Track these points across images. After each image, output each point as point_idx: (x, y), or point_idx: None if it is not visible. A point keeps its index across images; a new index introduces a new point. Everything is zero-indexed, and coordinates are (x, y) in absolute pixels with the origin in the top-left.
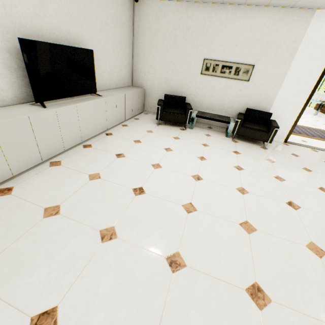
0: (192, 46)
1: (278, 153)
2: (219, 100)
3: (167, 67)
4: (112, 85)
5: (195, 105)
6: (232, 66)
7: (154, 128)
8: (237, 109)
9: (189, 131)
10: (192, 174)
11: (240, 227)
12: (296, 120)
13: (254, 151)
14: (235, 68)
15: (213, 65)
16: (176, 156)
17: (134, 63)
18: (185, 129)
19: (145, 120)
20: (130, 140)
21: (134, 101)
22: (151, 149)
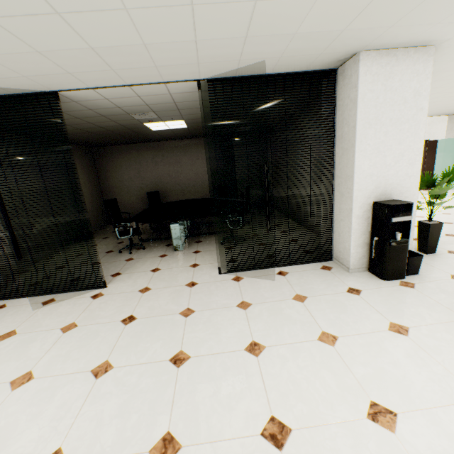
0: None
1: None
2: None
3: None
4: None
5: None
6: None
7: None
8: None
9: None
10: None
11: (444, 214)
12: None
13: None
14: None
15: None
16: None
17: None
18: None
19: None
20: None
21: None
22: None
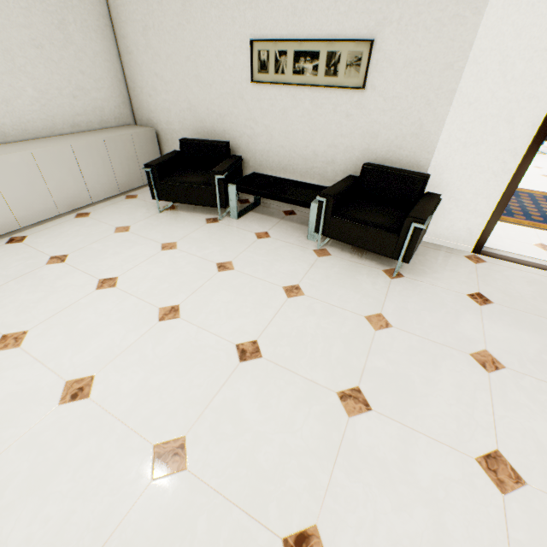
0: (222, 11)
1: (426, 290)
2: (302, 145)
3: (185, 73)
4: (58, 126)
5: (256, 160)
6: (318, 52)
7: (142, 220)
8: (348, 167)
9: (222, 226)
10: (77, 374)
11: None
12: (506, 192)
13: (353, 286)
14: (327, 55)
15: (274, 55)
16: (106, 304)
17: (127, 72)
18: (219, 220)
19: (148, 199)
20: (44, 257)
21: (118, 159)
22: (63, 282)
